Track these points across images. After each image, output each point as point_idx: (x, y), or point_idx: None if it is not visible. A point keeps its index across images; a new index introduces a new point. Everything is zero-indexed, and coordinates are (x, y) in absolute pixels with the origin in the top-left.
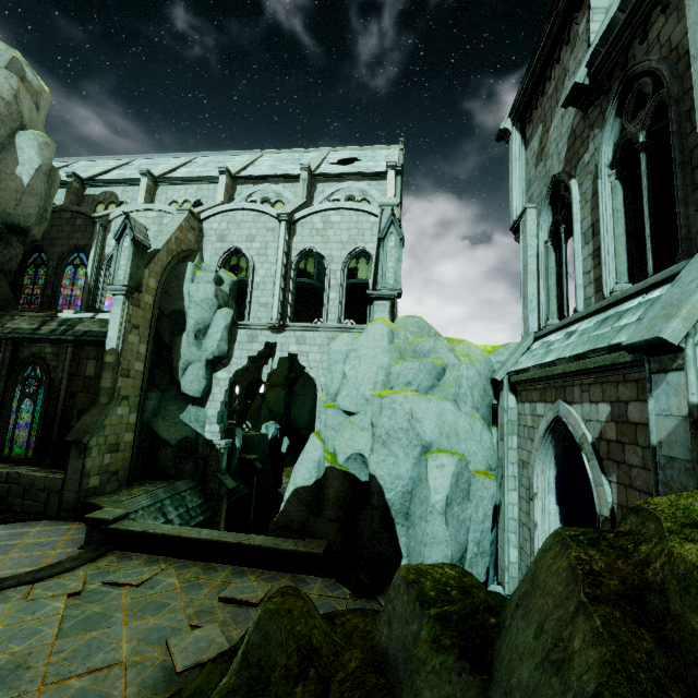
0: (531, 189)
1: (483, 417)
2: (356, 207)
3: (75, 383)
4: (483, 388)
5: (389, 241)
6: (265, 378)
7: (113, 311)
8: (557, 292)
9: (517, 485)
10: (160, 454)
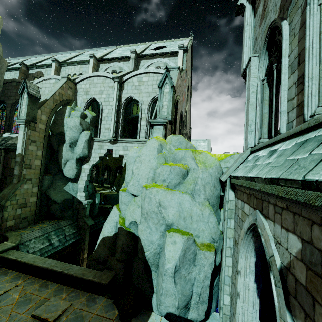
0: (256, 44)
1: (213, 204)
2: (156, 71)
3: (6, 171)
4: (213, 185)
5: (165, 88)
6: (124, 165)
7: (19, 133)
8: (269, 118)
9: (232, 254)
10: (52, 207)
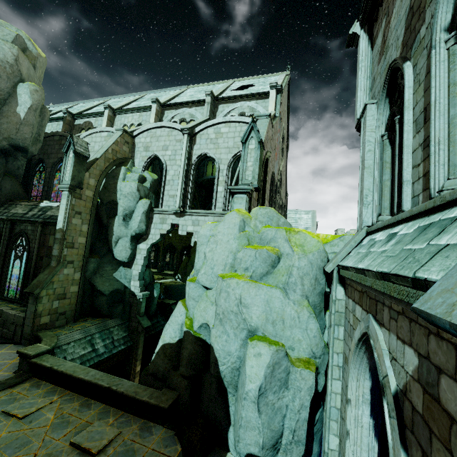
0: (374, 86)
1: (314, 304)
2: (239, 120)
3: (43, 250)
4: (315, 277)
5: (250, 144)
6: (193, 245)
7: (62, 202)
8: (392, 187)
9: (341, 375)
10: (98, 300)
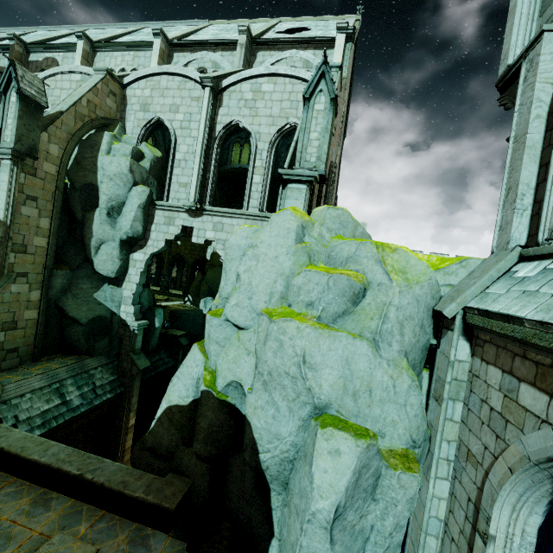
0: None
1: (413, 363)
2: (291, 73)
3: None
4: (420, 323)
5: (317, 102)
6: (209, 258)
7: (1, 178)
8: None
9: (451, 474)
10: (71, 331)
